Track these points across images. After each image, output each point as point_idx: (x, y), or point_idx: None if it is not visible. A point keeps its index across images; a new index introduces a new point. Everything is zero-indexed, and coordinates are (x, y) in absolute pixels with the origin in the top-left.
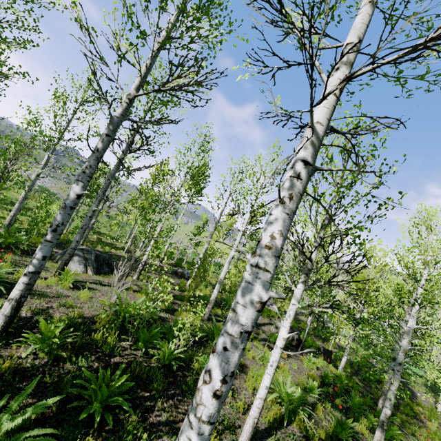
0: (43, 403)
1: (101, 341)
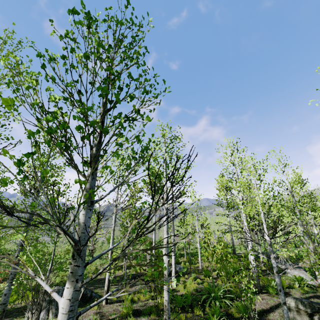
0: None
1: None
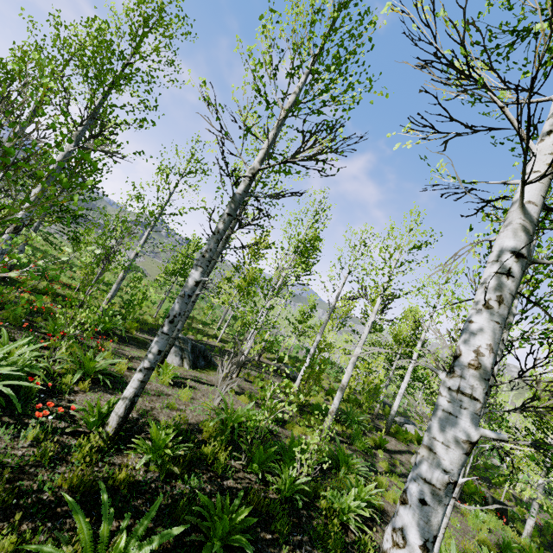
0: (169, 532)
1: (212, 457)
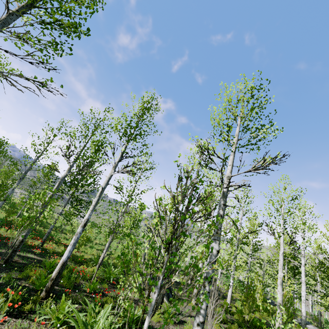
0: None
1: None
